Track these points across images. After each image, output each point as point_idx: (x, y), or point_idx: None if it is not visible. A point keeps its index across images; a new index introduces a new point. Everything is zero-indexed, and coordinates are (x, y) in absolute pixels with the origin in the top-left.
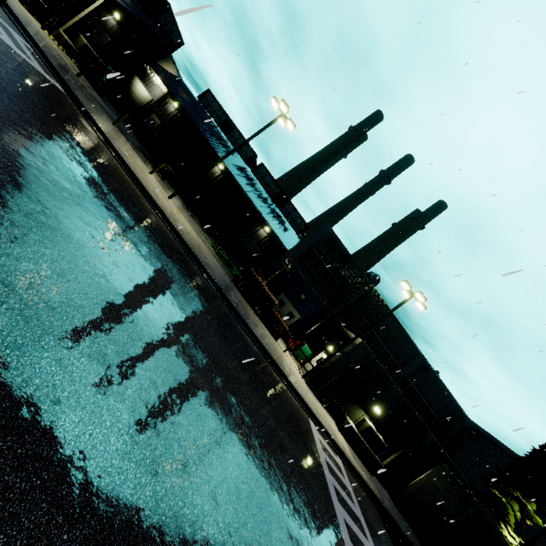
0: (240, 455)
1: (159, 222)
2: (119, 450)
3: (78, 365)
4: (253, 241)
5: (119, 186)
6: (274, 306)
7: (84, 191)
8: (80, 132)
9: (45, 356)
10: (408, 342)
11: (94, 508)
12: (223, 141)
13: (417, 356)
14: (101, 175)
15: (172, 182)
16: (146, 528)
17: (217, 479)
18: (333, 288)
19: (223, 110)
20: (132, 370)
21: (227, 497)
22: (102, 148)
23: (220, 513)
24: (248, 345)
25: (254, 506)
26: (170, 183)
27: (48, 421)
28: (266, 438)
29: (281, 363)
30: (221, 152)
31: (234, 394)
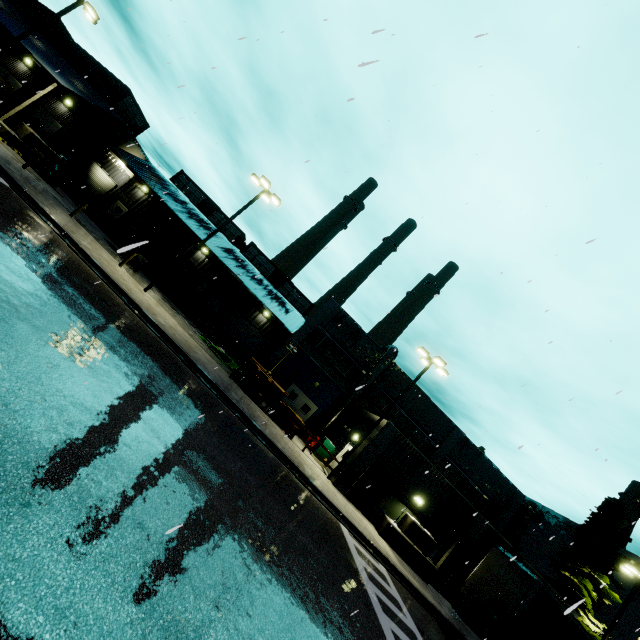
0: (251, 560)
1: (135, 317)
2: (103, 553)
3: (48, 468)
4: (252, 329)
5: (83, 281)
6: (285, 401)
7: (41, 289)
8: (31, 227)
9: (10, 459)
10: (440, 417)
11: (78, 609)
12: (205, 223)
13: (453, 431)
14: (59, 271)
15: (148, 274)
16: (141, 631)
17: (224, 585)
18: (349, 369)
19: (201, 190)
20: (113, 473)
21: (238, 603)
22: (59, 242)
23: (230, 619)
24: (256, 445)
25: (273, 613)
26: (145, 275)
27: (18, 524)
28: (284, 543)
29: (300, 463)
30: (203, 235)
31: (240, 497)
